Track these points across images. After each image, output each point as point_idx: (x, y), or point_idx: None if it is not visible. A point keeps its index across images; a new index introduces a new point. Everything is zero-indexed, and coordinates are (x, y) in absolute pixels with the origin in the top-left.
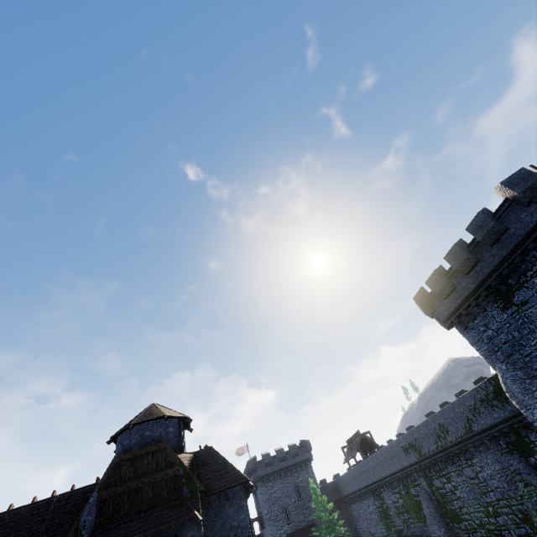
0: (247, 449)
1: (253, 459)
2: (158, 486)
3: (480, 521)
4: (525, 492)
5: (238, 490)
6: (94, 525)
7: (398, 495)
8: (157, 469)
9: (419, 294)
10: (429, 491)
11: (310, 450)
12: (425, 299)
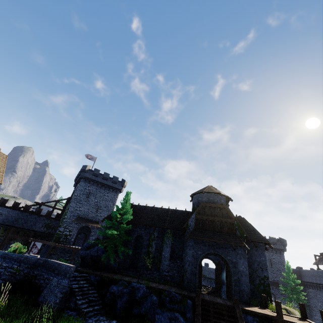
0: None
1: None
2: (222, 224)
3: None
4: None
5: (261, 245)
6: (194, 227)
7: None
8: (222, 216)
9: None
10: None
11: (285, 245)
12: None
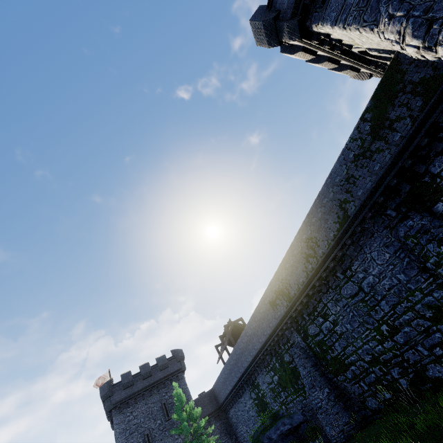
0: (109, 376)
1: (108, 382)
2: None
3: (372, 355)
4: (442, 252)
5: None
6: None
7: (272, 372)
8: None
9: (257, 12)
10: (304, 346)
11: (181, 359)
12: (266, 11)
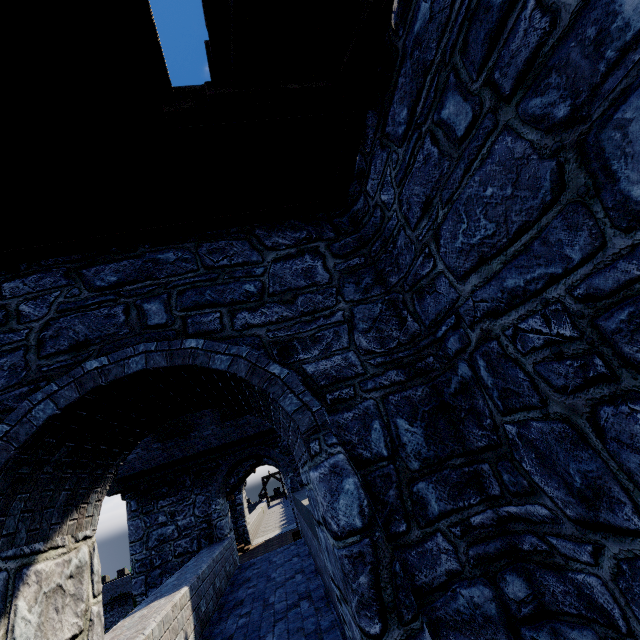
0: None
1: None
2: None
3: None
4: None
5: None
6: None
7: None
8: None
9: None
10: None
11: None
12: None
